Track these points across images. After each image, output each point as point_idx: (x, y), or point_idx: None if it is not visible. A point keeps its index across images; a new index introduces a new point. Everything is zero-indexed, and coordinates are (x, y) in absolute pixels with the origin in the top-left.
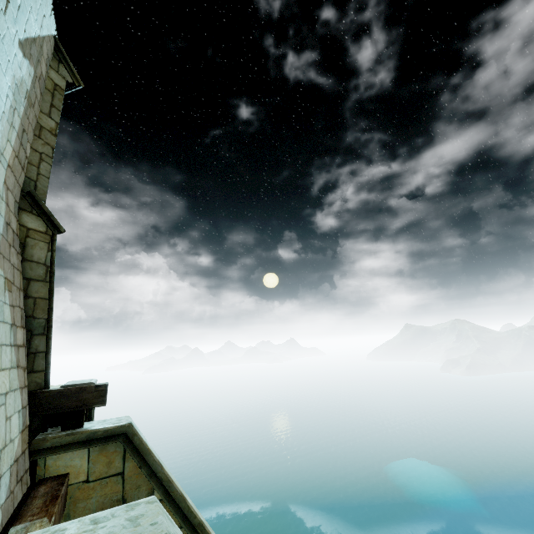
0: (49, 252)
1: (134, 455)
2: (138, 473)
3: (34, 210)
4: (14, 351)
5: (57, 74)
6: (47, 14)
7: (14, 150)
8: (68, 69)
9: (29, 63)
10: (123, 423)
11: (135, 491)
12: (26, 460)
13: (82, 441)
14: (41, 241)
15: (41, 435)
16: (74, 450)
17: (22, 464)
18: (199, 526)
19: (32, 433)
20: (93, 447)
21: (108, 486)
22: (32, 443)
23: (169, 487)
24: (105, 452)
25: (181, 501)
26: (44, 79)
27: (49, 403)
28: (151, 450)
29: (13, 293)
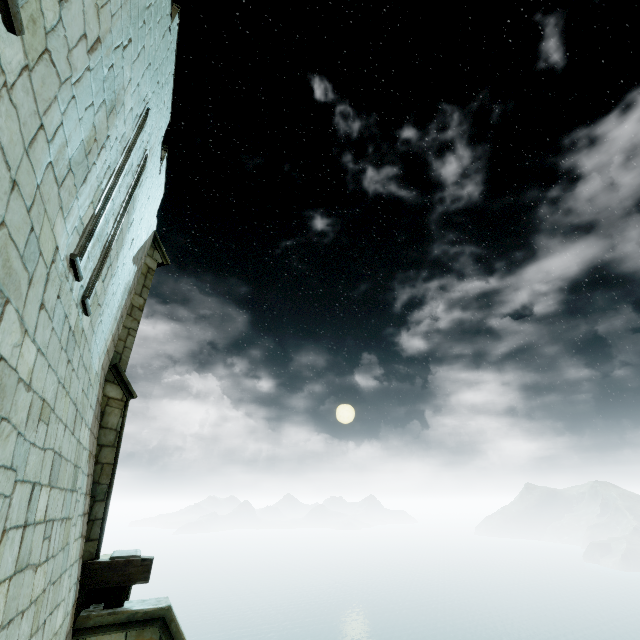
0: (121, 417)
1: None
2: None
3: (116, 380)
4: (82, 520)
5: (152, 259)
6: (153, 221)
7: (113, 336)
8: (160, 253)
9: (135, 266)
10: (162, 605)
11: None
12: (70, 638)
13: (121, 623)
14: (116, 408)
15: (85, 611)
16: (113, 633)
17: None
18: None
19: (77, 608)
20: (131, 631)
21: None
22: (78, 620)
23: None
24: (141, 638)
25: None
26: (142, 267)
27: (98, 576)
28: None
29: (90, 462)
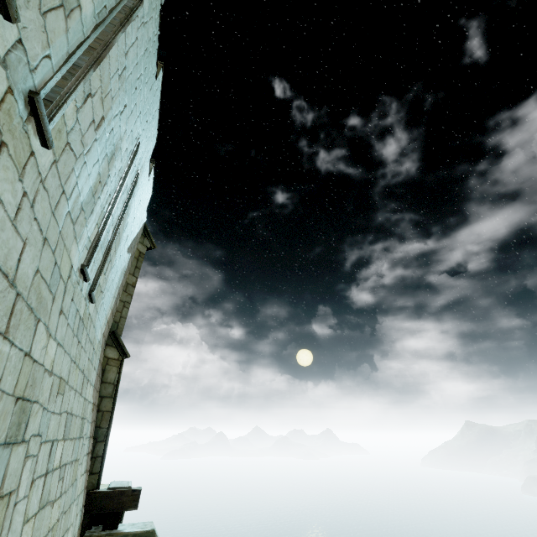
0: (118, 373)
1: None
2: None
3: (114, 344)
4: (87, 458)
5: (142, 245)
6: (144, 216)
7: (112, 310)
8: (149, 240)
9: (129, 253)
10: (148, 528)
11: None
12: None
13: None
14: (114, 366)
15: (88, 532)
16: None
17: None
18: None
19: (82, 529)
20: None
21: None
22: None
23: None
24: None
25: None
26: (135, 252)
27: (98, 503)
28: None
29: (94, 411)
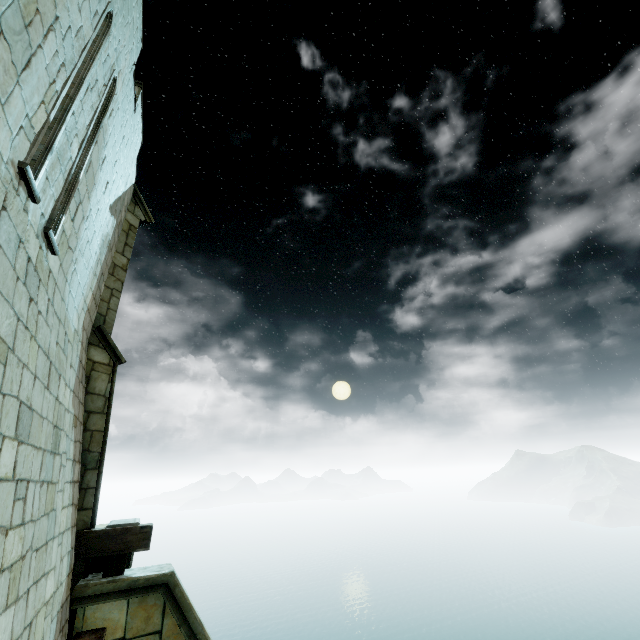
0: (109, 383)
1: (174, 610)
2: (176, 633)
3: (101, 344)
4: (72, 488)
5: (133, 215)
6: (132, 171)
7: (93, 294)
8: (142, 209)
9: (114, 218)
10: (165, 571)
11: None
12: (67, 608)
13: (122, 590)
14: (103, 373)
15: (82, 580)
16: (114, 601)
17: (65, 612)
18: None
19: (74, 578)
20: (133, 598)
21: None
22: (75, 589)
23: None
24: (144, 605)
25: None
26: (122, 223)
27: (94, 544)
28: (192, 606)
29: (77, 428)
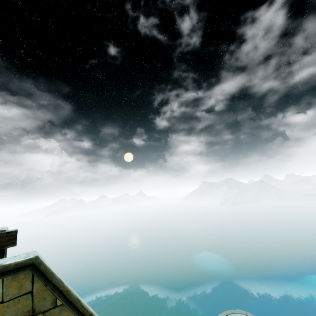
0: None
1: (41, 277)
2: (44, 289)
3: None
4: None
5: None
6: None
7: None
8: None
9: None
10: (30, 257)
11: (42, 302)
12: None
13: None
14: None
15: None
16: None
17: None
18: (90, 315)
19: None
20: (6, 277)
21: (20, 302)
22: None
23: (68, 295)
24: (17, 279)
25: (77, 303)
26: None
27: None
28: (54, 273)
29: None
